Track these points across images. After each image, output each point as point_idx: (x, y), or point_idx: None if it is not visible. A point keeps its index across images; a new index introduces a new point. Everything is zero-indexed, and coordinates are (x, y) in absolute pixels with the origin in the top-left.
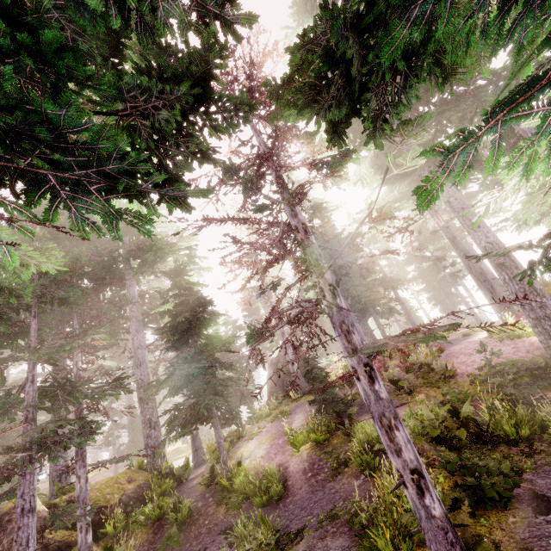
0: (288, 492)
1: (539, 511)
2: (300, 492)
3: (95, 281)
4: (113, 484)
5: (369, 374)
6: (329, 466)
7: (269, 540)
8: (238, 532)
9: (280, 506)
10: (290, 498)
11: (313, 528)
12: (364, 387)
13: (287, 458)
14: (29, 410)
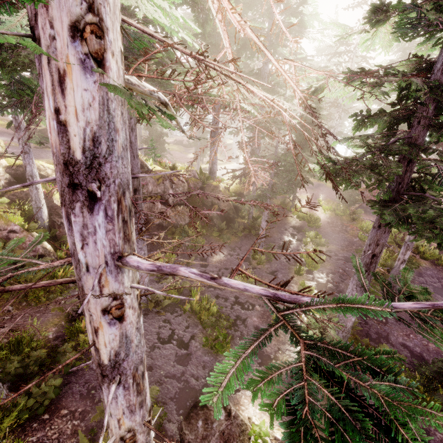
0: (321, 227)
1: (417, 276)
2: (326, 229)
3: (239, 43)
4: (239, 186)
5: (416, 236)
6: (341, 227)
7: (323, 242)
8: (309, 234)
9: (317, 230)
10: (322, 230)
11: (337, 245)
12: (410, 238)
13: (319, 213)
14: (272, 175)
